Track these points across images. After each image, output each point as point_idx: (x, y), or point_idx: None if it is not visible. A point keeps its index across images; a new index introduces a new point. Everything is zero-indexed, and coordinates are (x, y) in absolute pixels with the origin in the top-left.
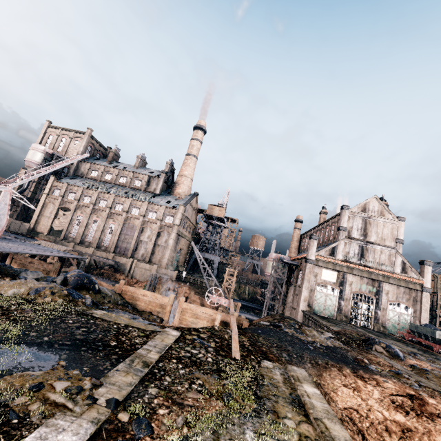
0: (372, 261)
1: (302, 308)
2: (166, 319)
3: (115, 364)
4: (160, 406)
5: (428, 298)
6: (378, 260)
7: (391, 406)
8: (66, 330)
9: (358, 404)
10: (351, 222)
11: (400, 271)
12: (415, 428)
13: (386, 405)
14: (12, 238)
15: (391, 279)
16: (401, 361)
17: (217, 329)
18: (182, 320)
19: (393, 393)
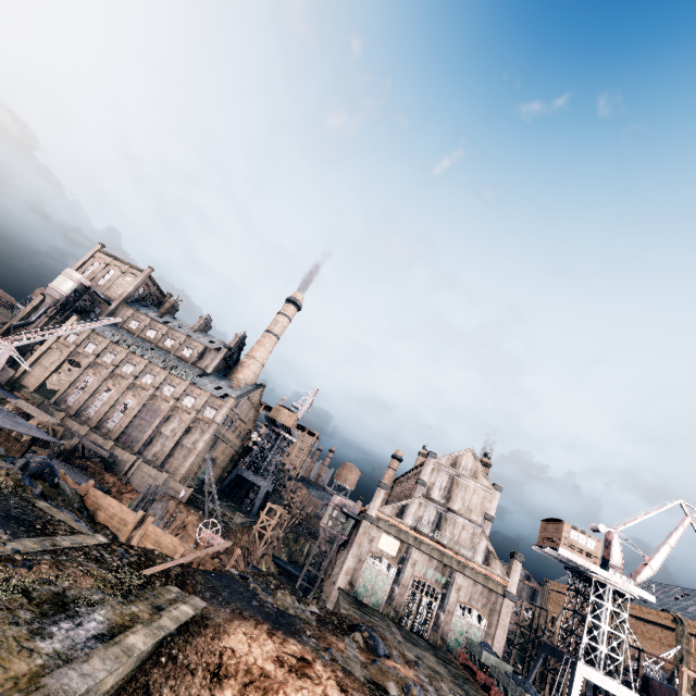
0: (449, 537)
1: (340, 584)
2: (123, 539)
3: (31, 537)
4: (46, 564)
5: (509, 609)
6: (457, 538)
7: (272, 658)
8: (6, 506)
9: (241, 648)
10: (434, 477)
11: (482, 560)
12: (274, 677)
13: (268, 656)
14: None
15: (468, 569)
16: (373, 656)
17: (156, 553)
18: (142, 545)
19: (289, 652)
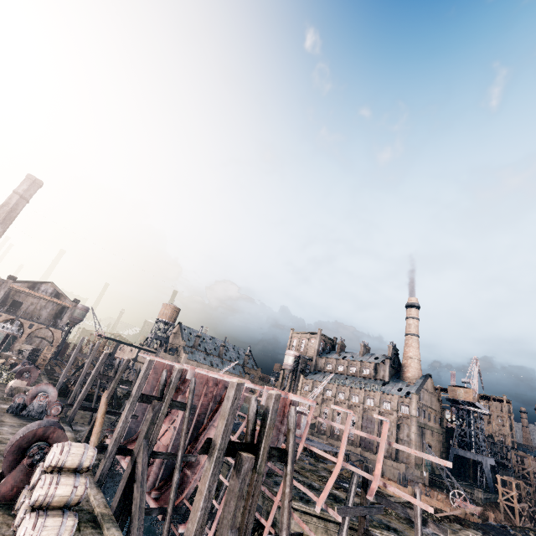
0: None
1: None
2: None
3: None
4: None
5: None
6: None
7: None
8: (359, 485)
9: None
10: None
11: None
12: None
13: None
14: (307, 437)
15: None
16: None
17: (434, 507)
18: None
19: None
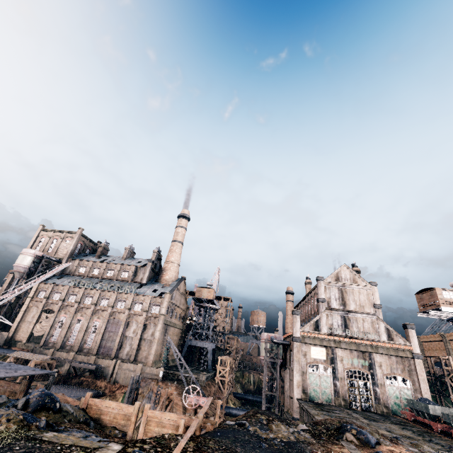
0: (357, 331)
1: (296, 396)
2: (130, 432)
3: None
4: None
5: (421, 366)
6: (362, 329)
7: None
8: None
9: None
10: (328, 293)
11: (386, 338)
12: None
13: None
14: None
15: (380, 348)
16: (370, 449)
17: (166, 437)
18: (147, 431)
19: None
